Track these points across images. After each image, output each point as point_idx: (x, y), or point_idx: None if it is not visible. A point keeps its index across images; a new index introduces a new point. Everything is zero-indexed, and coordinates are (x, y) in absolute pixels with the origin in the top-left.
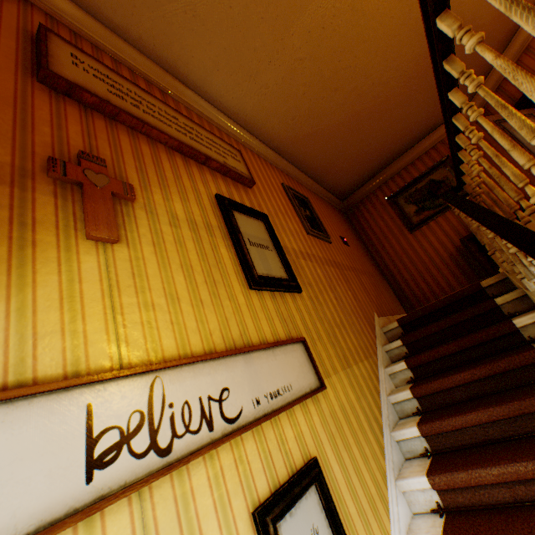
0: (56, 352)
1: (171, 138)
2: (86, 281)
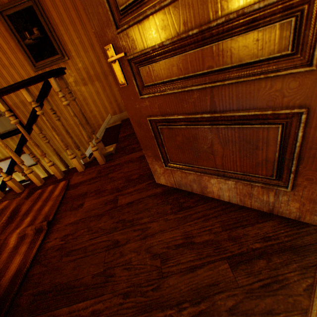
0: None
1: None
2: None
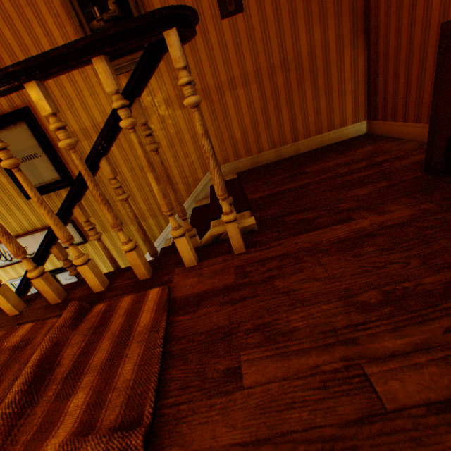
0: None
1: None
2: None
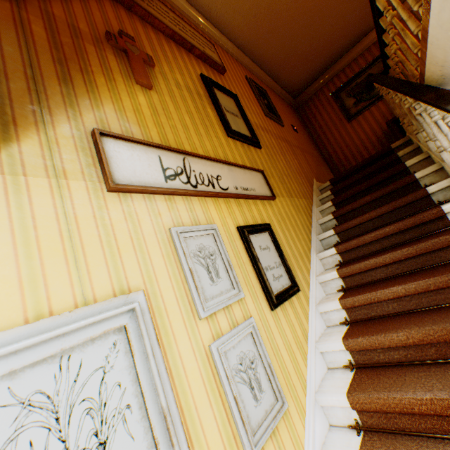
0: (139, 133)
1: (167, 27)
2: (142, 105)
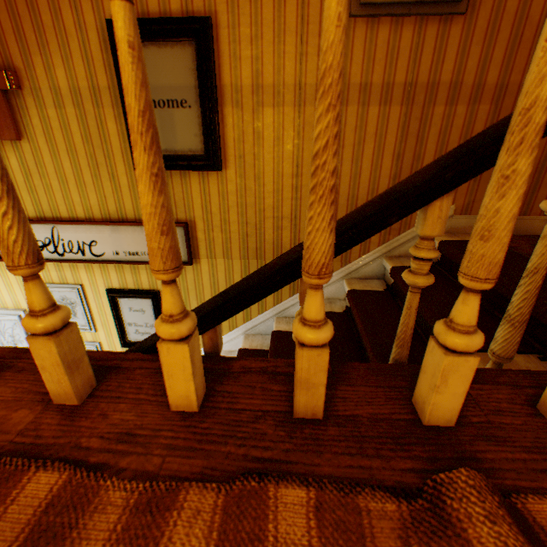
0: None
1: None
2: (16, 171)
